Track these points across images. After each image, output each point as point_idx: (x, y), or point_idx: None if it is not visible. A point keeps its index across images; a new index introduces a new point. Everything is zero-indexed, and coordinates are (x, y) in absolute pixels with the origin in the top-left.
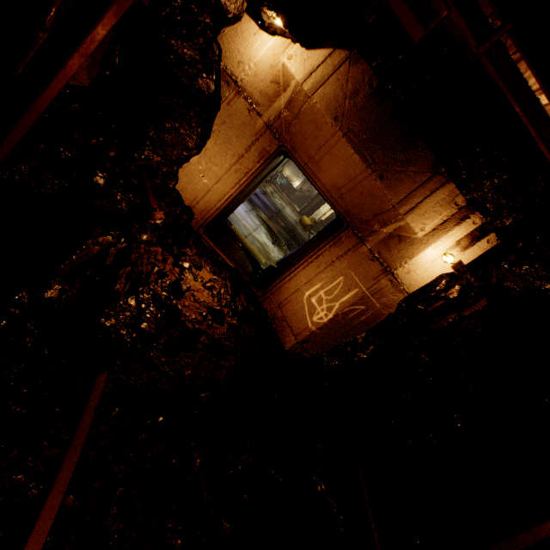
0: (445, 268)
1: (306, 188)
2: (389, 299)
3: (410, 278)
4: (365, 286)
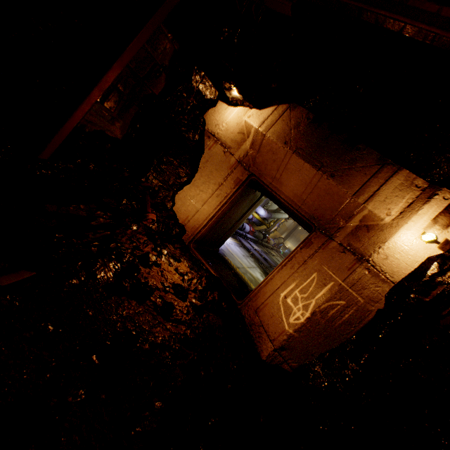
0: (430, 249)
1: None
2: (372, 291)
3: (390, 265)
4: (340, 278)
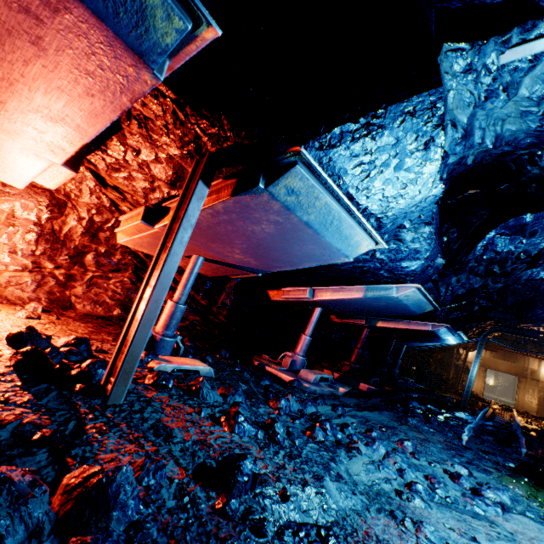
0: None
1: (501, 381)
2: None
3: None
4: (536, 387)
